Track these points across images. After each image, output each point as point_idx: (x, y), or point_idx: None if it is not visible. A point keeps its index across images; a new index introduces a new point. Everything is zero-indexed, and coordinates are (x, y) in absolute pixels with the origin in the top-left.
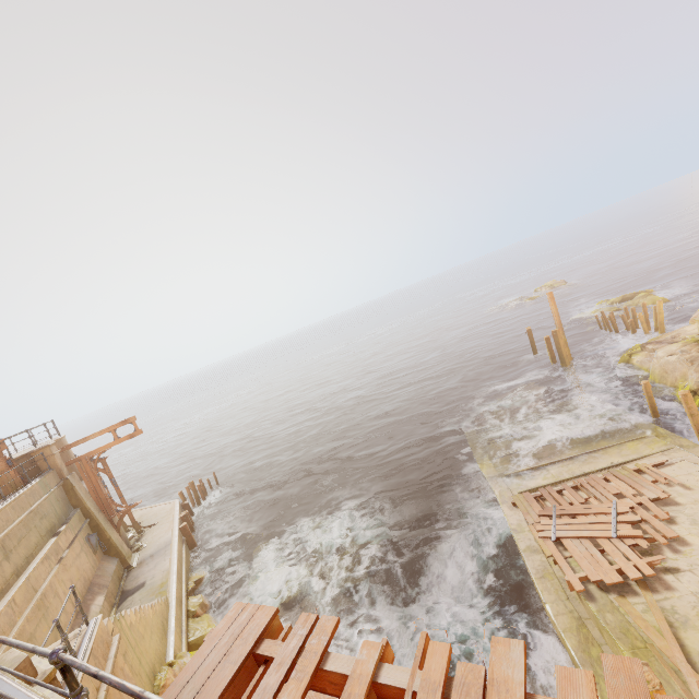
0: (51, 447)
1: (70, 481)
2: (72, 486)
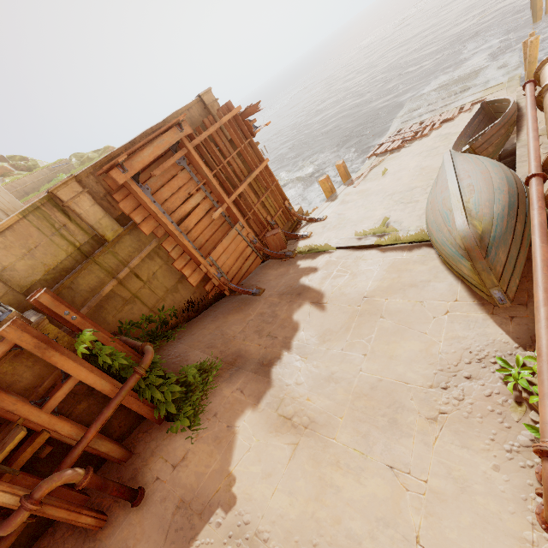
0: None
1: None
2: None
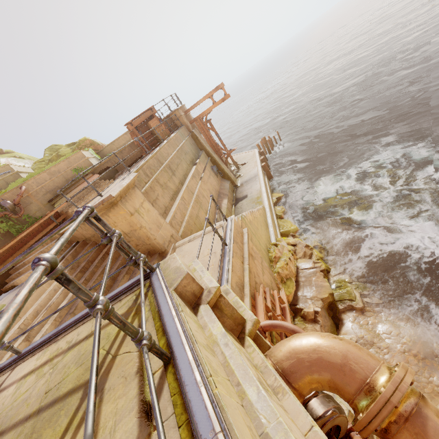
0: (179, 110)
1: (194, 133)
2: (196, 137)
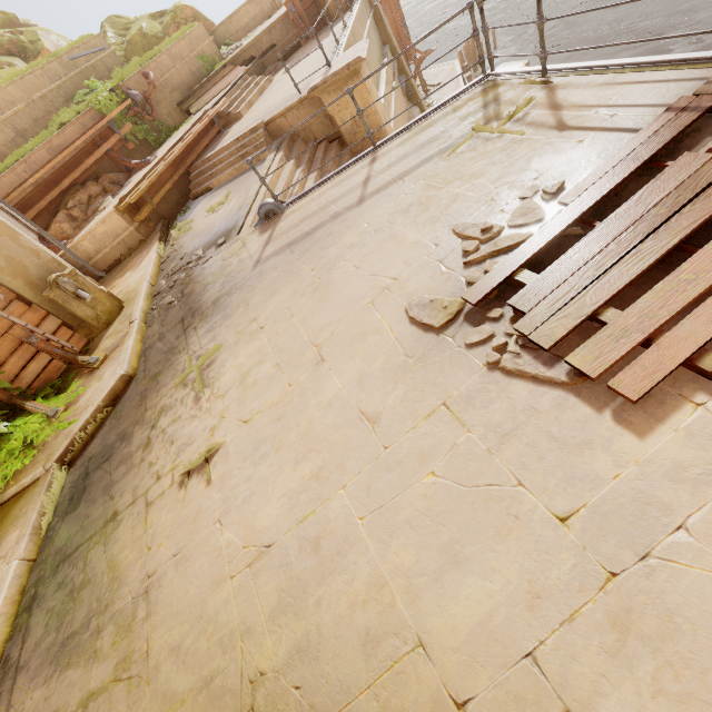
0: None
1: (378, 9)
2: (381, 17)
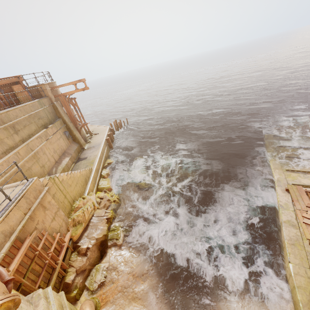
0: (45, 85)
1: (55, 105)
2: (56, 107)
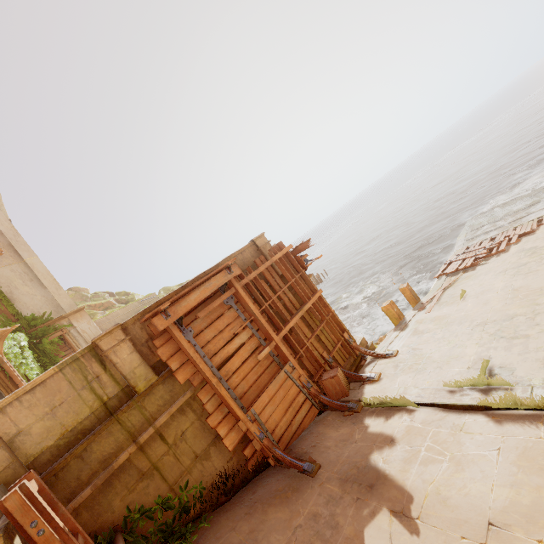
0: None
1: None
2: None
